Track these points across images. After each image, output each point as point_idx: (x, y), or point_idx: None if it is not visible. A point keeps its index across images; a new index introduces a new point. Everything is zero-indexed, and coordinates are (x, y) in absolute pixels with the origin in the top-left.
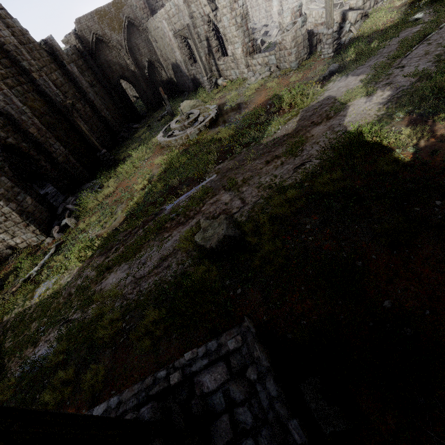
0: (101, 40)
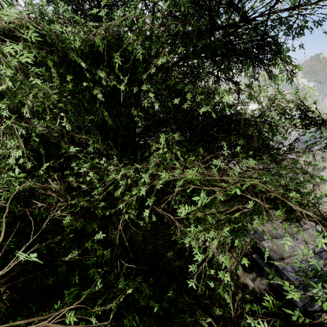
0: None
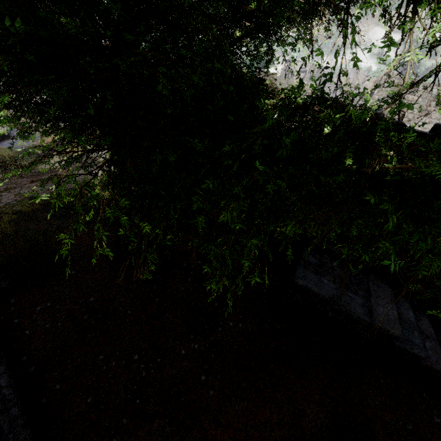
0: None
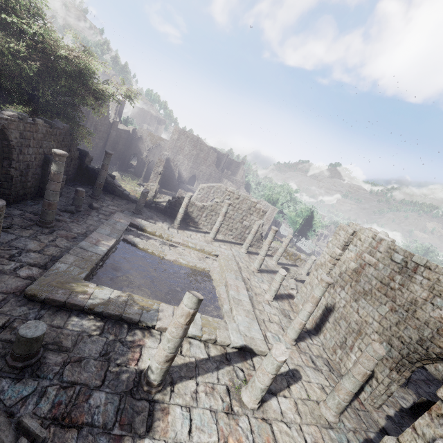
0: (143, 139)
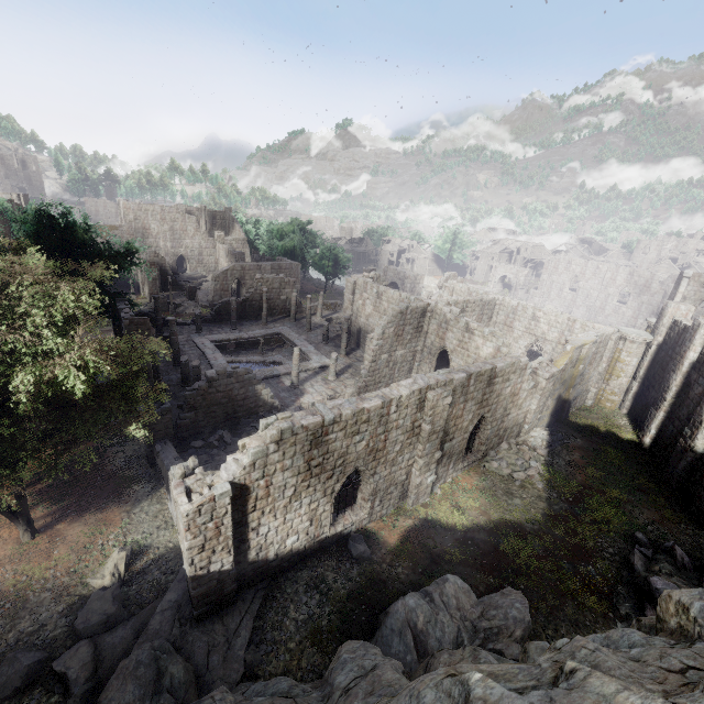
0: None
